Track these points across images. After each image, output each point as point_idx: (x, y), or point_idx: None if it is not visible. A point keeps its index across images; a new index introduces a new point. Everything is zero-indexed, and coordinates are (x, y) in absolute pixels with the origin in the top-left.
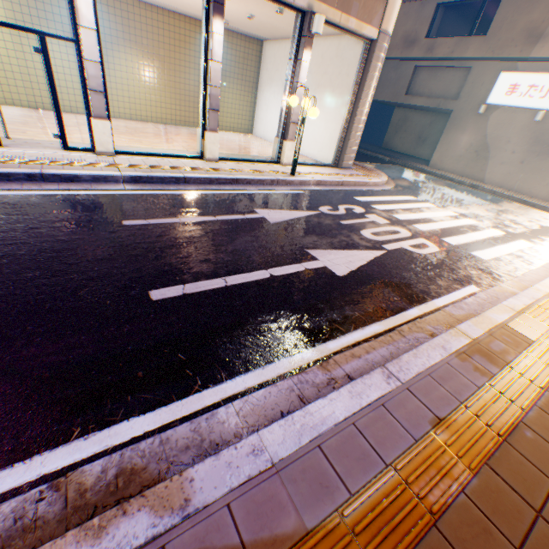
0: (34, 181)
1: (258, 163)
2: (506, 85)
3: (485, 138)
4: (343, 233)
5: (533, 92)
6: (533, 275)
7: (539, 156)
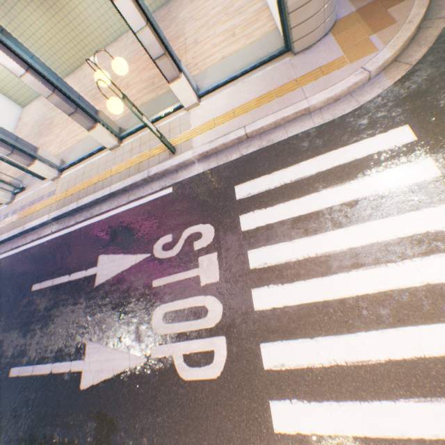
0: (26, 233)
1: (161, 119)
2: None
3: None
4: (135, 311)
5: None
6: None
7: None
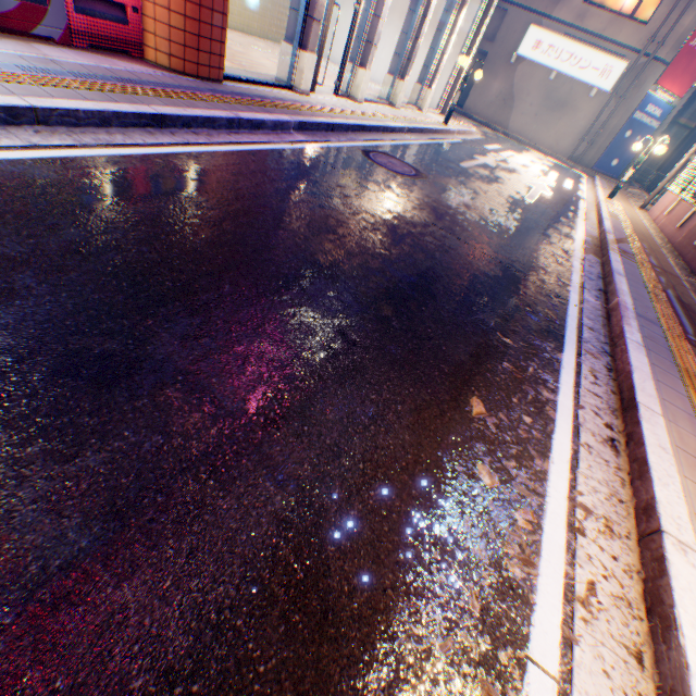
0: (383, 133)
1: (410, 110)
2: (533, 40)
3: (512, 89)
4: (519, 174)
5: (551, 52)
6: (588, 197)
7: (547, 112)
